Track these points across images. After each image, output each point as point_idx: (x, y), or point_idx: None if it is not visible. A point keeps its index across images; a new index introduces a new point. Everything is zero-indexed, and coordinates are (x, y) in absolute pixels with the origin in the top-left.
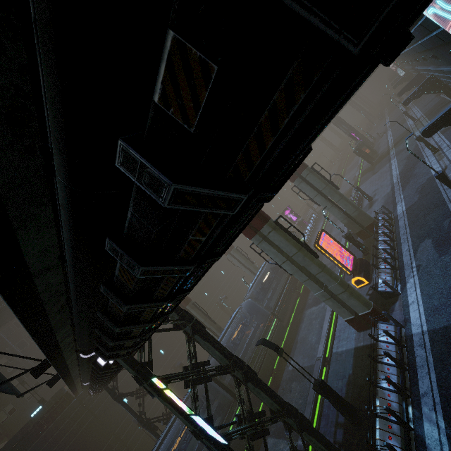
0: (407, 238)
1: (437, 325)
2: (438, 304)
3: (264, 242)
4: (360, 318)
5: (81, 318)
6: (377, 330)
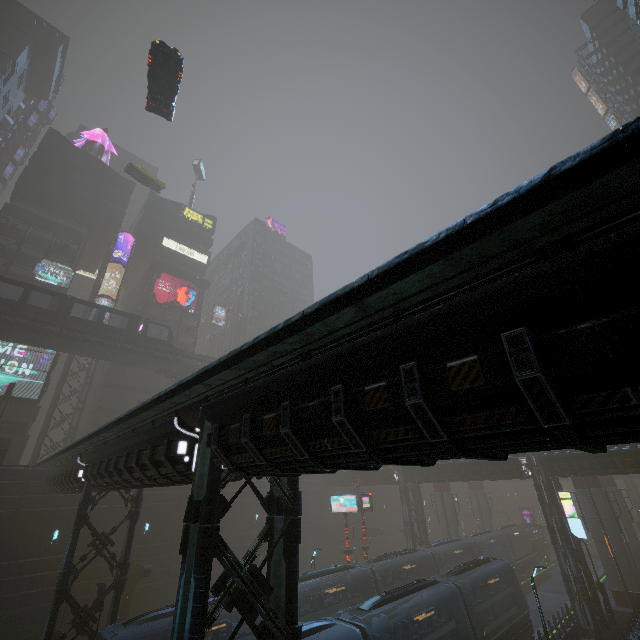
0: None
1: None
2: None
3: (587, 496)
4: (626, 596)
5: (598, 454)
6: None
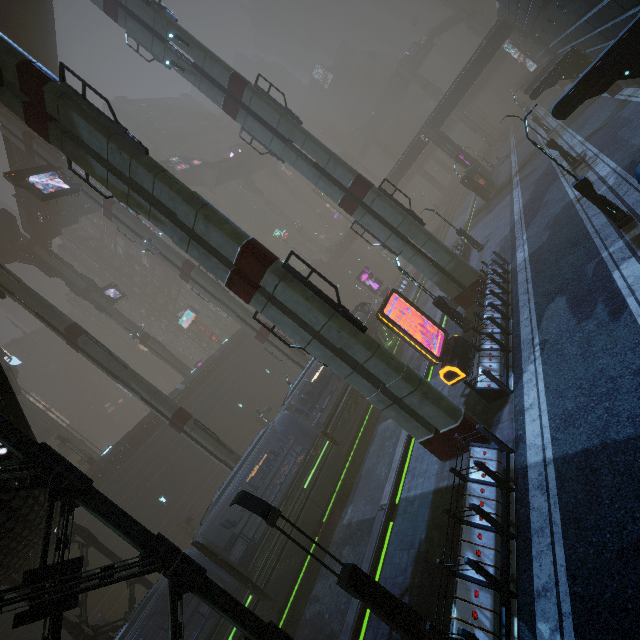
0: (529, 299)
1: (571, 448)
2: (574, 407)
3: (271, 306)
4: (444, 437)
5: None
6: (468, 460)
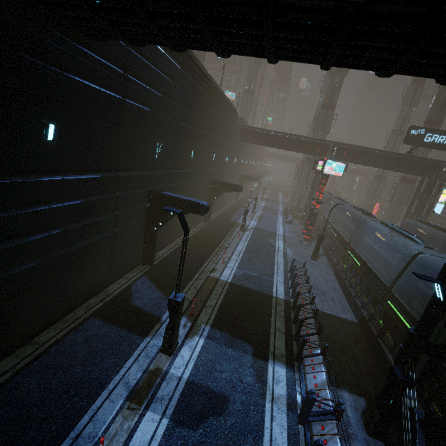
0: None
1: None
2: None
3: (404, 188)
4: None
5: None
6: None
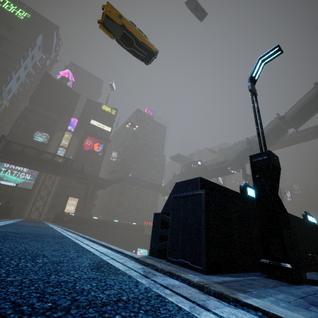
0: None
1: None
2: None
3: None
4: None
5: None
6: None
